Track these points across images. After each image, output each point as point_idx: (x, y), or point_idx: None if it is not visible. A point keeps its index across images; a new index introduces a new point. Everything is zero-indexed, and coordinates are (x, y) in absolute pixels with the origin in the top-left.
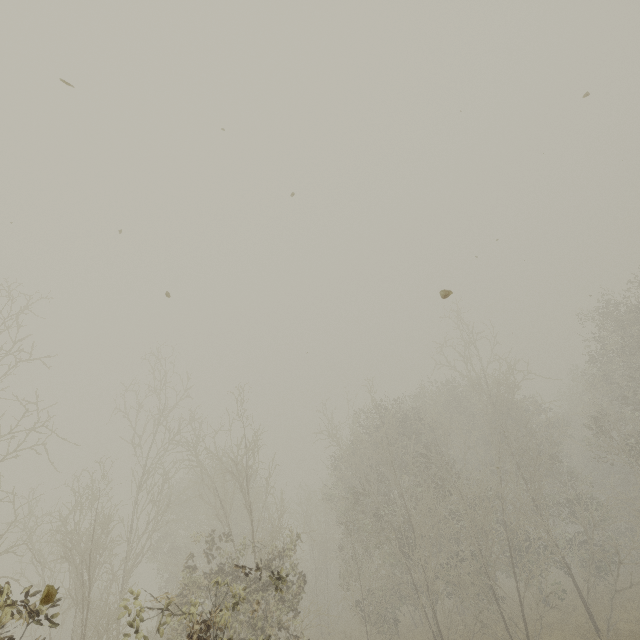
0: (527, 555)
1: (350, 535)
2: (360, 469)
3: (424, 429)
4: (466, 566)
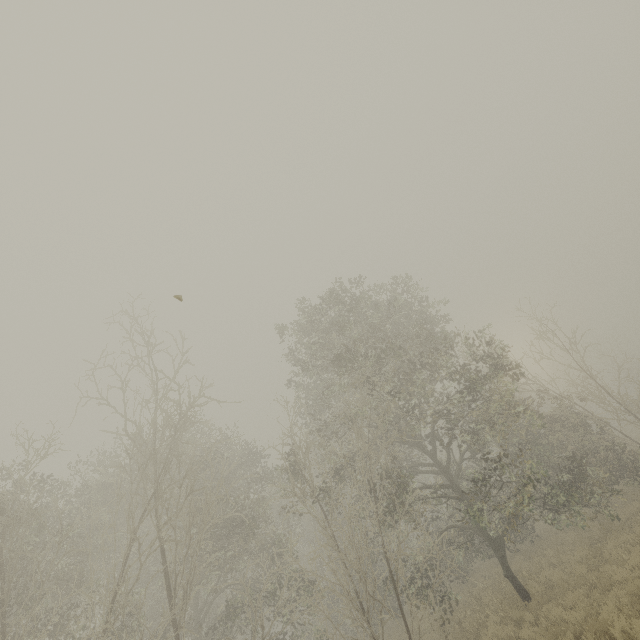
0: None
1: None
2: None
3: None
4: None
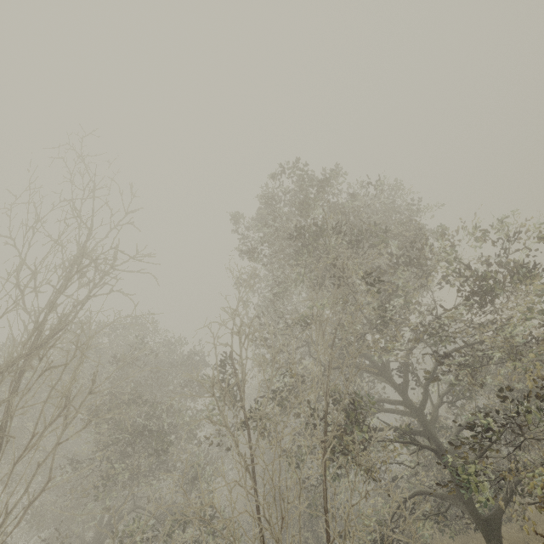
0: None
1: None
2: None
3: None
4: None
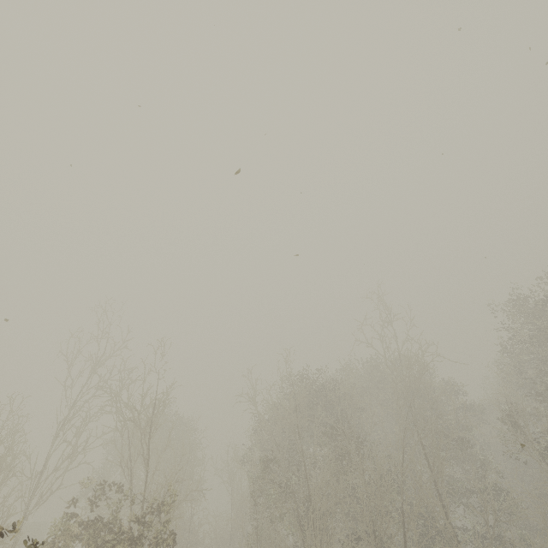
0: (423, 543)
1: (255, 498)
2: (271, 433)
3: (335, 400)
4: (364, 546)
